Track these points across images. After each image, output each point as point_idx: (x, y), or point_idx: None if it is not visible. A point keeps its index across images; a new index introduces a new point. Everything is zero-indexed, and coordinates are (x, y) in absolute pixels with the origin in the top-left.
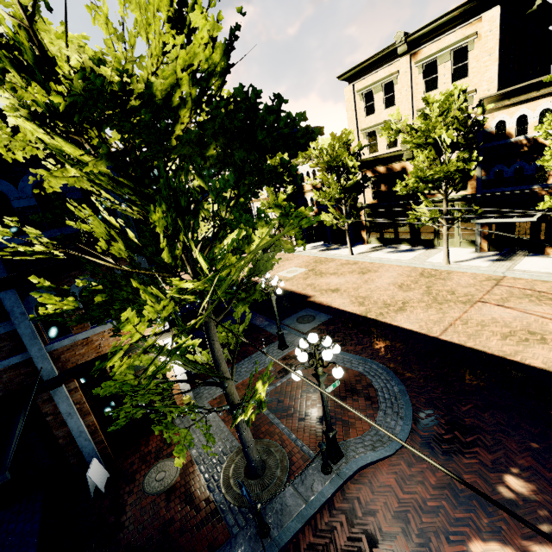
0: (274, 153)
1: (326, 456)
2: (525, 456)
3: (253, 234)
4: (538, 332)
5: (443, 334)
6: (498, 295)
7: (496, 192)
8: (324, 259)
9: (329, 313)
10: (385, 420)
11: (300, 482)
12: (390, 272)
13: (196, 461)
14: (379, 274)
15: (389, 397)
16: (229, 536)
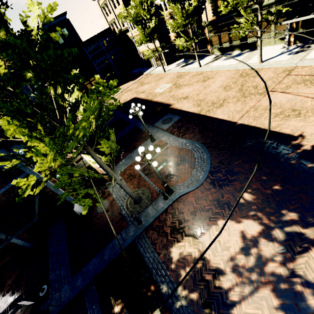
0: None
1: (163, 194)
2: (257, 183)
3: None
4: (298, 109)
5: (240, 119)
6: (285, 84)
7: None
8: (183, 73)
9: (179, 115)
10: (196, 173)
11: (155, 204)
12: (221, 77)
13: (115, 200)
14: (214, 80)
15: (201, 161)
16: (128, 225)
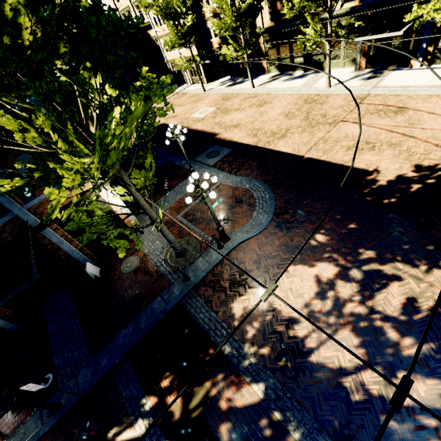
0: None
1: (218, 241)
2: (331, 223)
3: (131, 106)
4: (372, 142)
5: (308, 152)
6: (357, 113)
7: (379, 1)
8: (230, 95)
9: (230, 147)
10: (257, 216)
11: (206, 255)
12: (281, 101)
13: (147, 255)
14: (272, 105)
15: (262, 202)
16: (170, 284)
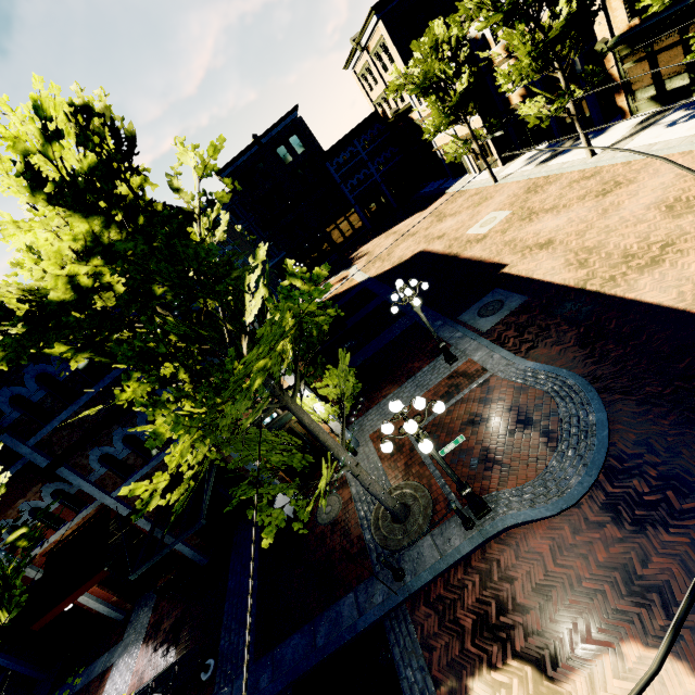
0: (437, 15)
1: (461, 514)
2: None
3: None
4: None
5: None
6: None
7: None
8: (543, 180)
9: (525, 292)
10: (560, 467)
11: (439, 534)
12: (660, 175)
13: (354, 499)
14: (634, 188)
15: (576, 432)
16: (373, 573)
